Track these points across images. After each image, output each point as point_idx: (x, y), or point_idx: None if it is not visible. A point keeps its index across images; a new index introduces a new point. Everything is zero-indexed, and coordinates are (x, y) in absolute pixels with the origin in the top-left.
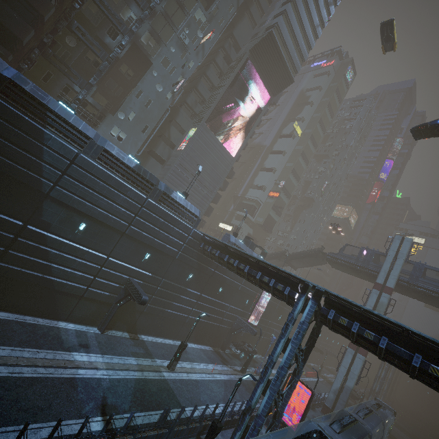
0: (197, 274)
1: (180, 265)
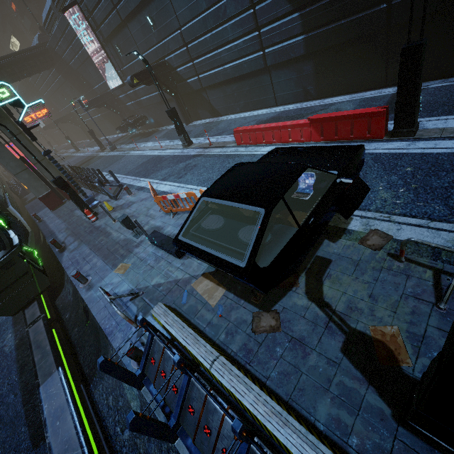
0: (71, 83)
1: (66, 87)
